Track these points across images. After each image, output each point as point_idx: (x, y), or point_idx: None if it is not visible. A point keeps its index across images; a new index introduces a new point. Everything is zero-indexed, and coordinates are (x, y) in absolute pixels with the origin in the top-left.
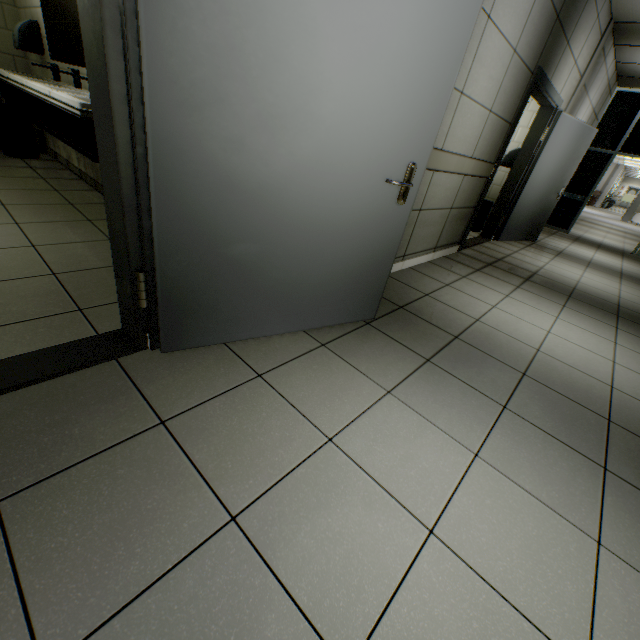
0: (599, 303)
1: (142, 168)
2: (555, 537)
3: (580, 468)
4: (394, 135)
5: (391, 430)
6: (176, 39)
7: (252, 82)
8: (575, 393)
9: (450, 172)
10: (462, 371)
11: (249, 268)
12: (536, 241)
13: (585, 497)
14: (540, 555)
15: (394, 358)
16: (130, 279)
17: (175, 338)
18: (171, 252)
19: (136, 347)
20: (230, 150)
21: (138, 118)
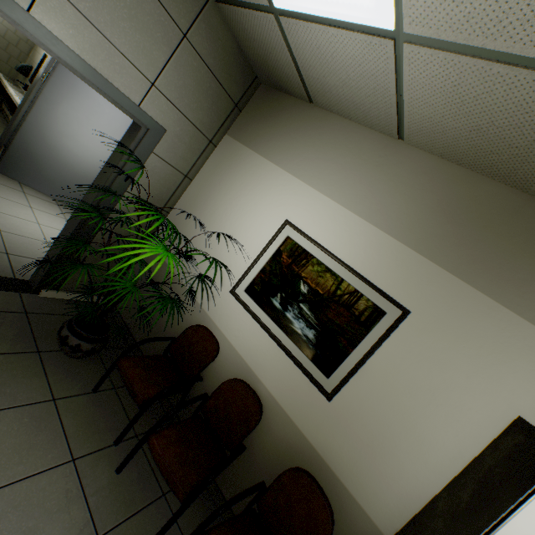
0: None
1: (21, 125)
2: None
3: None
4: (106, 157)
5: (54, 219)
6: (43, 109)
7: (60, 125)
8: None
9: None
10: None
11: (41, 165)
12: None
13: None
14: None
15: None
16: (0, 146)
17: (3, 169)
18: (17, 146)
19: None
20: (48, 134)
21: (26, 116)
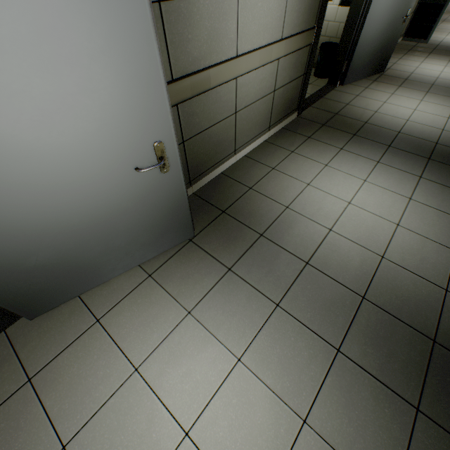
0: (417, 146)
1: None
2: (273, 422)
3: (317, 354)
4: (120, 134)
5: (182, 350)
6: None
7: None
8: (345, 274)
9: (256, 68)
10: (254, 274)
11: (56, 263)
12: (386, 70)
13: (310, 382)
14: (257, 439)
15: (202, 274)
16: None
17: (34, 311)
18: None
19: (15, 318)
20: None
21: None
